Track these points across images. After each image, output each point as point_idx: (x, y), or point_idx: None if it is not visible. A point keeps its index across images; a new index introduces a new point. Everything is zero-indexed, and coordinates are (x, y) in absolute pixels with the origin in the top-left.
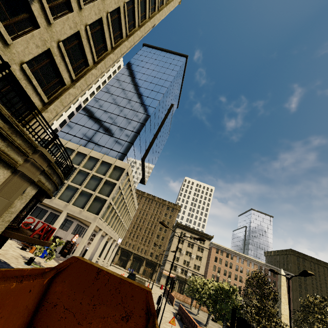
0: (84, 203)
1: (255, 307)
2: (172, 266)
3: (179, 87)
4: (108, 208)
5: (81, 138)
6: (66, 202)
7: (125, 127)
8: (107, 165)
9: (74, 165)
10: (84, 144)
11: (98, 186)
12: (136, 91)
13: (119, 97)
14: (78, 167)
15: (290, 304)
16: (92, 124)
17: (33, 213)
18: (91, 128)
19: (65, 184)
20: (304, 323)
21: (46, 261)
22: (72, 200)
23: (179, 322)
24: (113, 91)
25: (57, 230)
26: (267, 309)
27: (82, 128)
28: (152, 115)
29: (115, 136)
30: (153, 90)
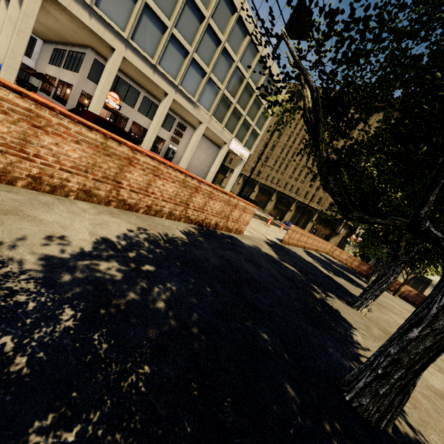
0: None
1: None
2: None
3: None
4: None
5: None
6: None
7: None
8: None
9: None
10: None
11: None
12: None
13: None
14: None
15: None
16: None
17: (57, 63)
18: None
19: None
20: None
21: None
22: None
23: None
24: None
25: (71, 76)
26: None
27: None
28: None
29: None
30: None
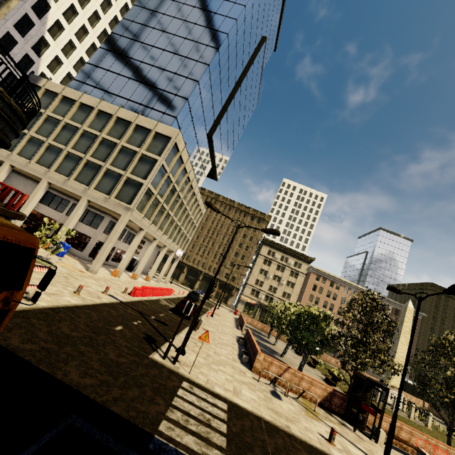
0: (110, 187)
1: (353, 339)
2: (220, 267)
3: (278, 1)
4: (148, 198)
5: (106, 91)
6: (85, 185)
7: (175, 71)
8: (144, 132)
9: (93, 131)
10: (111, 100)
11: (130, 164)
12: (196, 3)
13: (165, 16)
14: (99, 135)
15: (412, 349)
16: (122, 67)
17: (51, 204)
18: (121, 74)
19: (82, 159)
20: (430, 367)
21: (50, 255)
22: (92, 183)
23: (240, 347)
24: (155, 5)
25: (84, 227)
26: (372, 343)
27: (107, 75)
28: (223, 48)
29: (158, 86)
30: (226, 0)
